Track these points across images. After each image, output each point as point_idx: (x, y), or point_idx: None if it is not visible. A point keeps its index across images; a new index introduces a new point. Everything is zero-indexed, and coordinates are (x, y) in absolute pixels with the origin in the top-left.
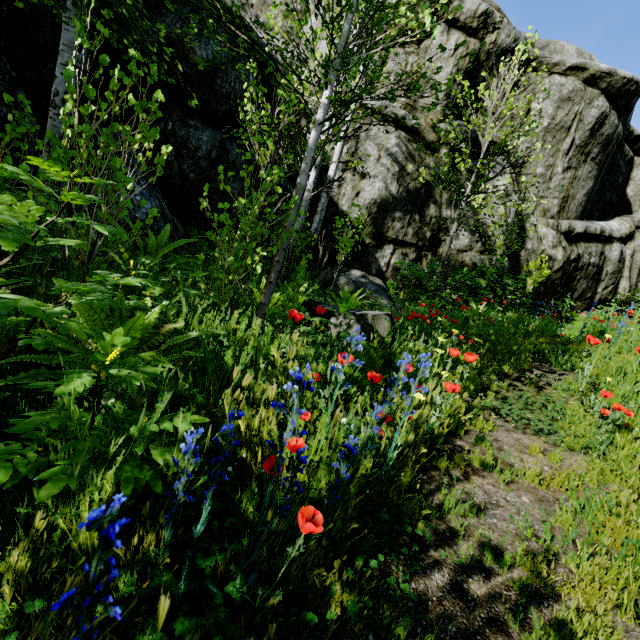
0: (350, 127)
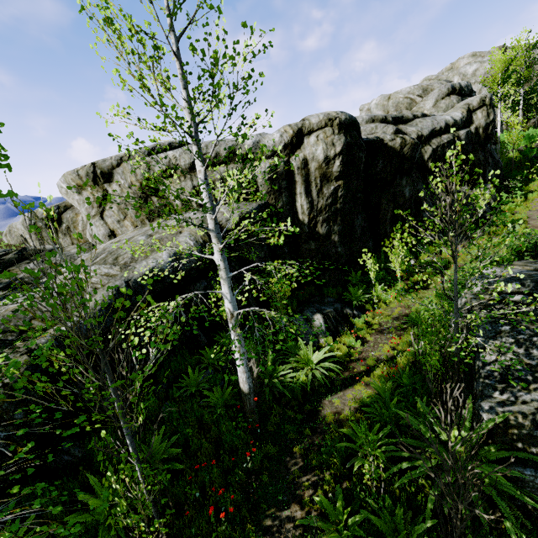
0: None
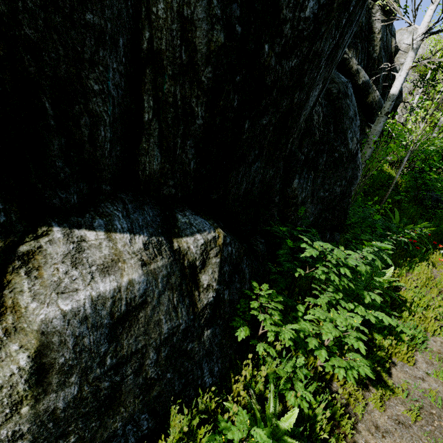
0: (403, 110)
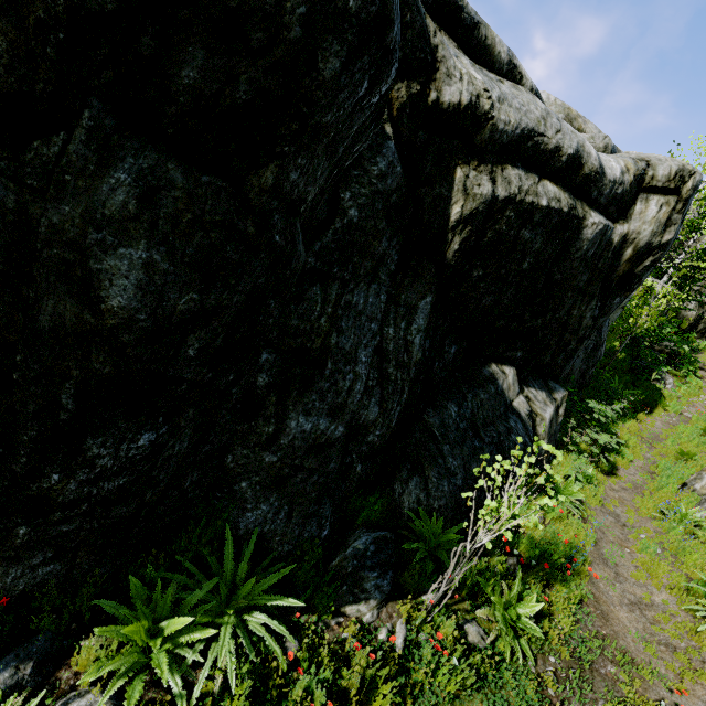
0: None
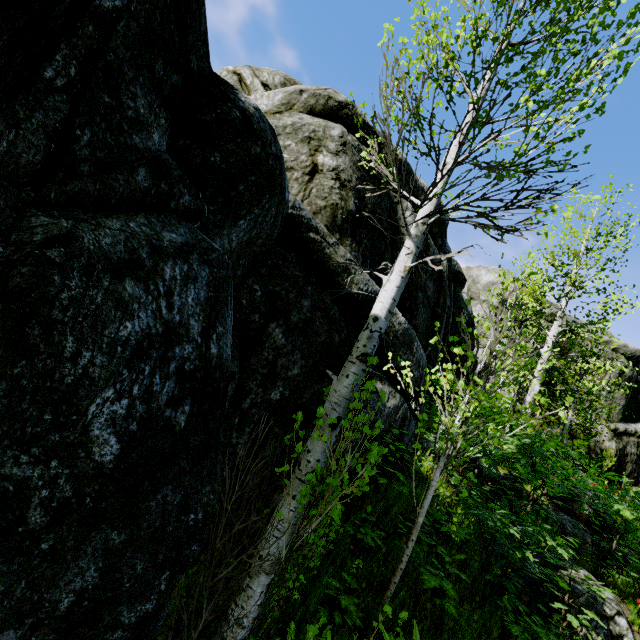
0: None
